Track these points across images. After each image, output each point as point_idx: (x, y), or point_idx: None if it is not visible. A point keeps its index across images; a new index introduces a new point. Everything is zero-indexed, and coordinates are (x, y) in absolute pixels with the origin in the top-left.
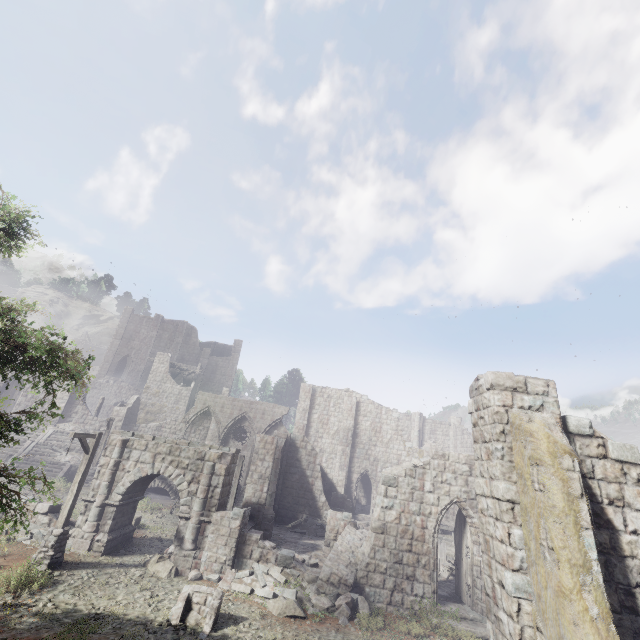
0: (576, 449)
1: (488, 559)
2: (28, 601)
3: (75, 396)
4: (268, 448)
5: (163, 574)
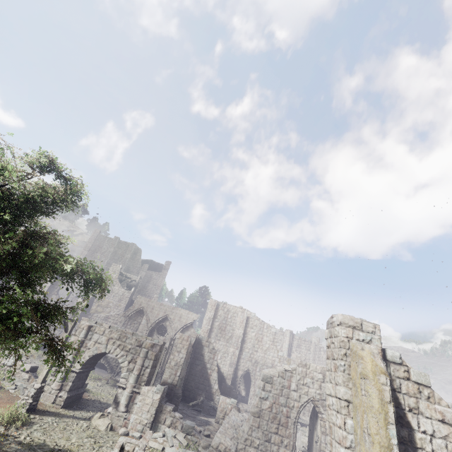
0: (390, 371)
1: (330, 439)
2: (14, 433)
3: (52, 288)
4: (184, 344)
5: (102, 427)
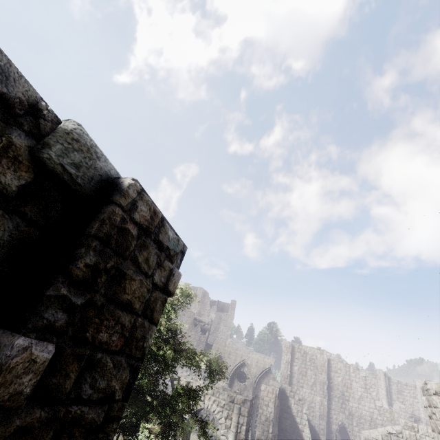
0: None
1: None
2: None
3: None
4: (270, 396)
5: None
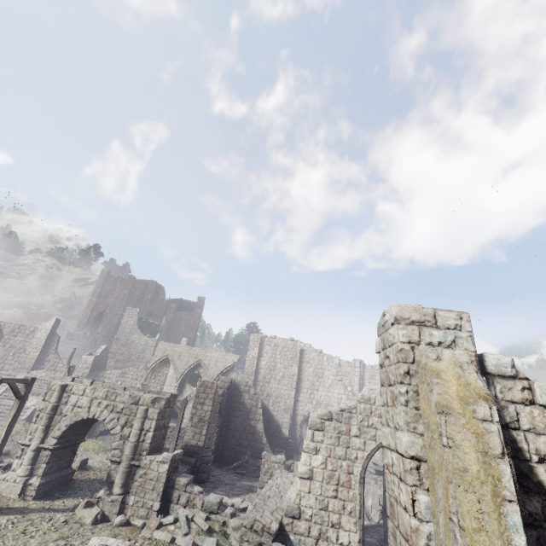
0: (496, 393)
1: (393, 528)
2: None
3: (48, 346)
4: (208, 392)
5: (88, 520)
